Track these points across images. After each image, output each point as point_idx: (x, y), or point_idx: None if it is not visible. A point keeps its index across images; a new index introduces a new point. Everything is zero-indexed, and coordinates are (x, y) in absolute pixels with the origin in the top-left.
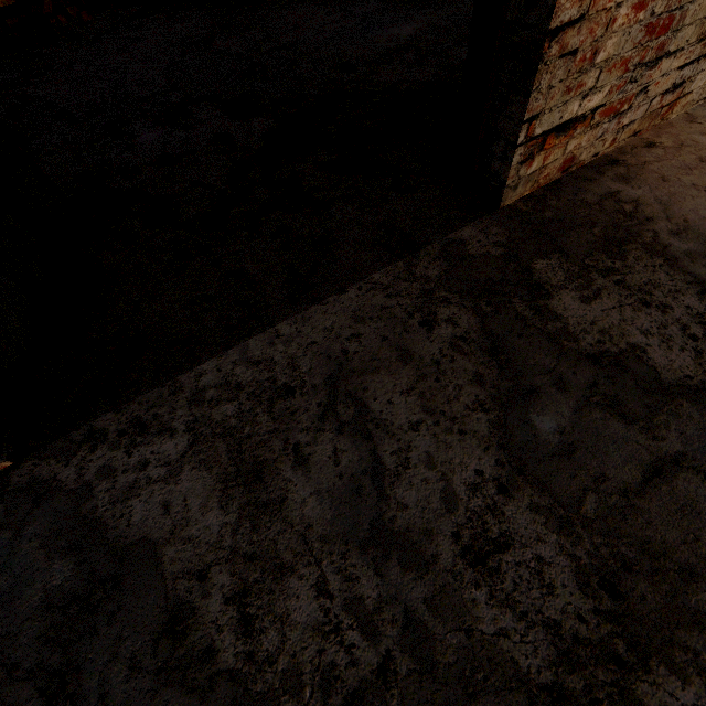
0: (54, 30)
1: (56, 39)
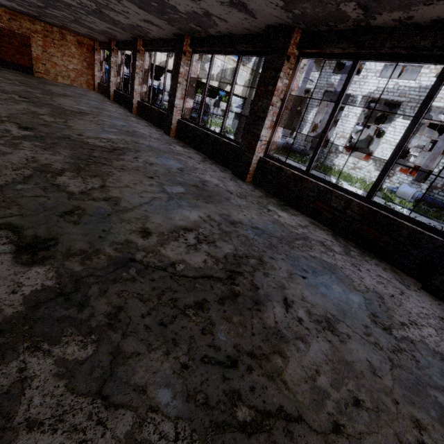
0: (4, 62)
1: (4, 63)
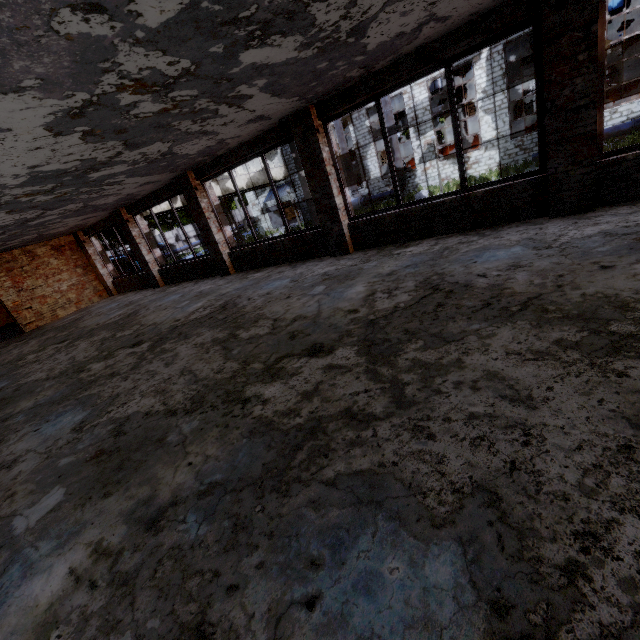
0: None
1: None
